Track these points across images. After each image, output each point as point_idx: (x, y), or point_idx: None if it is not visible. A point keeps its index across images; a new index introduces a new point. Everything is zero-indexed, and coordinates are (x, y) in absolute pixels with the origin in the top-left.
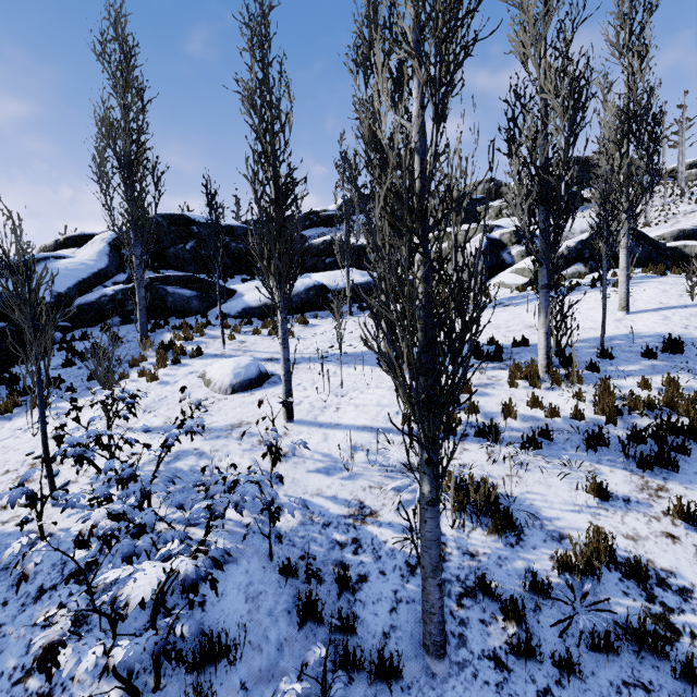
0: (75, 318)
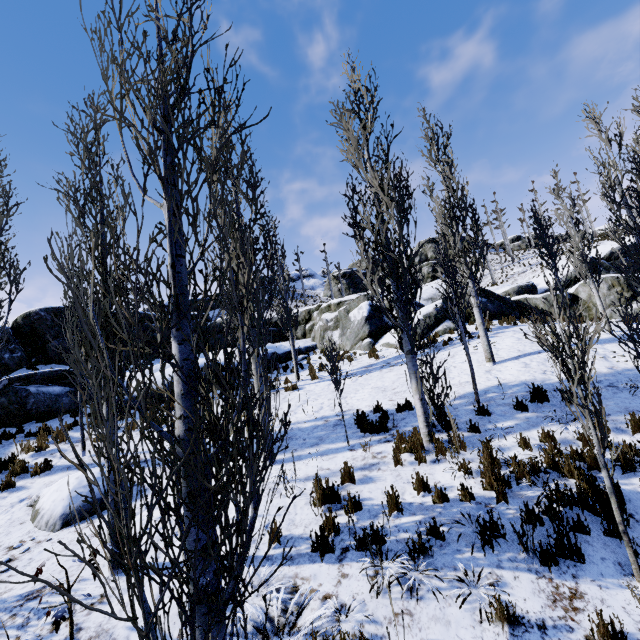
0: None
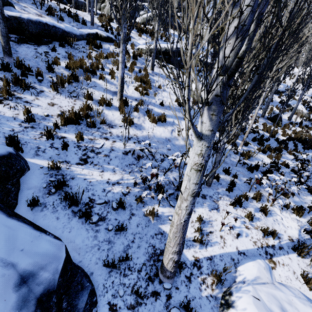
0: None
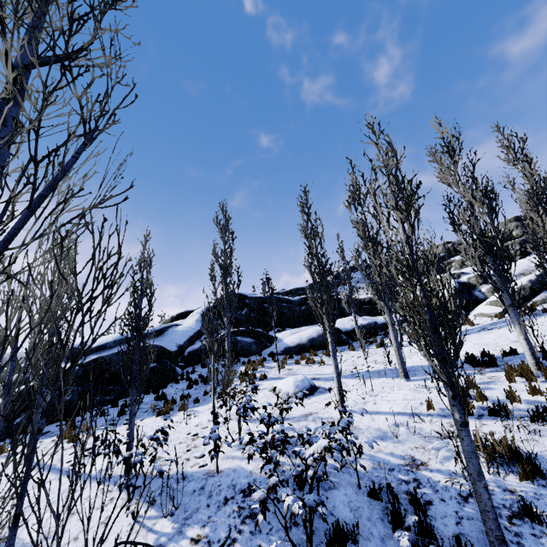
0: (187, 360)
